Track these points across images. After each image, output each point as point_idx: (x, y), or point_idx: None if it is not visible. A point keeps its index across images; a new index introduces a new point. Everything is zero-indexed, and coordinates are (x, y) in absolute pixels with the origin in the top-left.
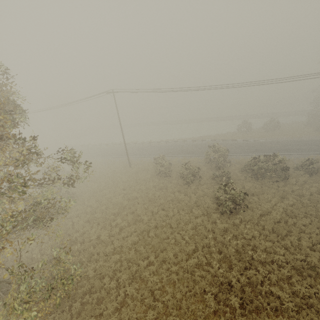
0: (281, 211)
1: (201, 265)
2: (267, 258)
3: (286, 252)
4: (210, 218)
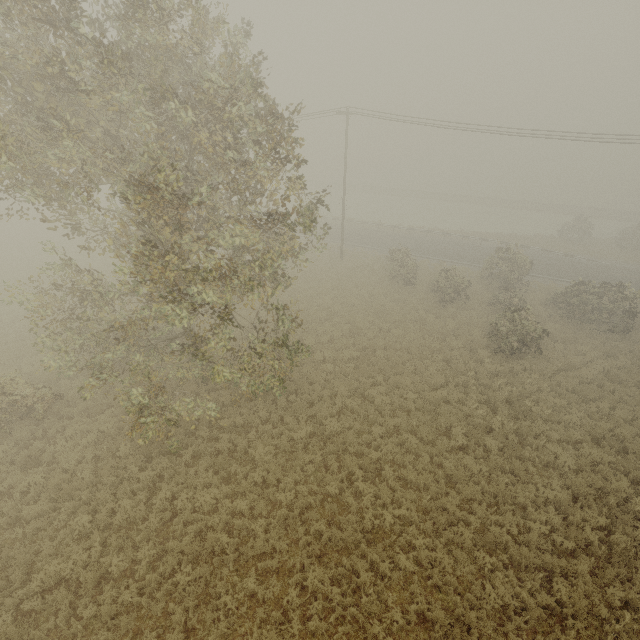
0: (598, 370)
1: (450, 403)
2: (553, 417)
3: (585, 417)
4: (474, 355)
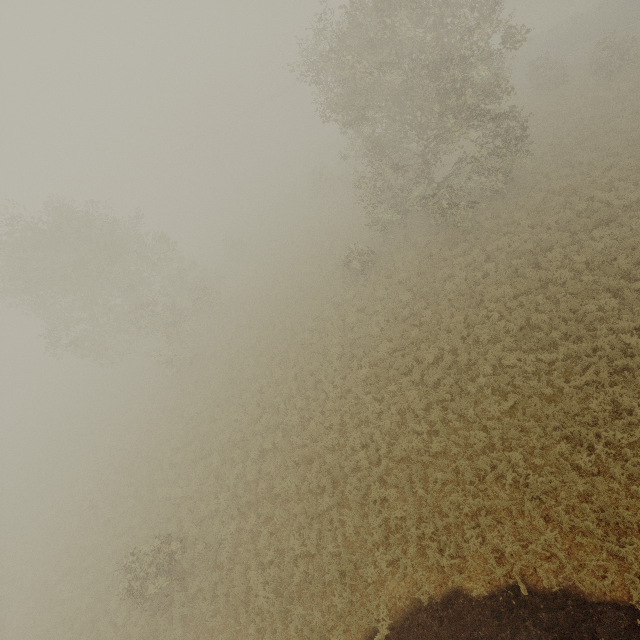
0: None
1: None
2: None
3: None
4: None
